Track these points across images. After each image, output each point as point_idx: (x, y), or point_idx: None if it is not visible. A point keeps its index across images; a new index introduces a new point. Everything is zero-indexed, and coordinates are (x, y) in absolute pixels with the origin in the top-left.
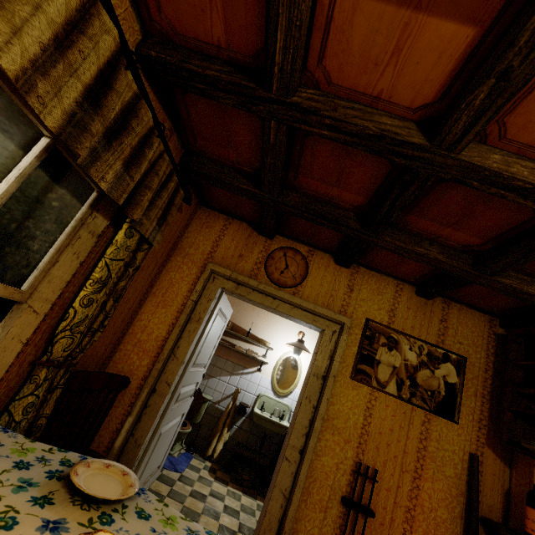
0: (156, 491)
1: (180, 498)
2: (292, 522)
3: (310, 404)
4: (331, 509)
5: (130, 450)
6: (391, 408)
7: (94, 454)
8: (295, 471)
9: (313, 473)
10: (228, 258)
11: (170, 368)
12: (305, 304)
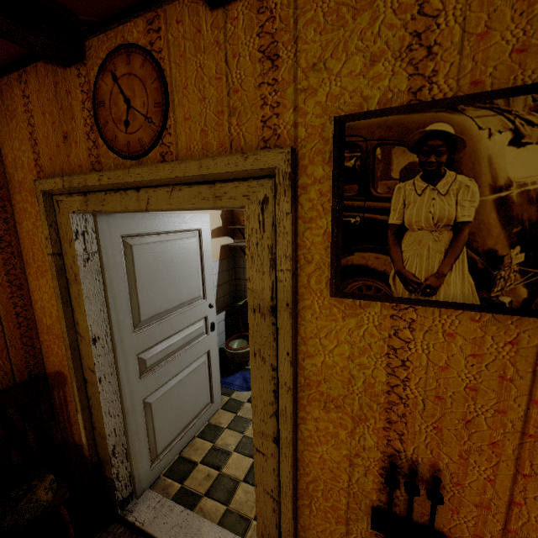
0: (216, 424)
1: (242, 426)
2: (290, 537)
3: (265, 364)
4: (356, 522)
5: (100, 442)
6: (464, 338)
7: (36, 473)
8: (277, 467)
9: (307, 470)
10: (55, 155)
11: (84, 351)
12: (180, 171)
